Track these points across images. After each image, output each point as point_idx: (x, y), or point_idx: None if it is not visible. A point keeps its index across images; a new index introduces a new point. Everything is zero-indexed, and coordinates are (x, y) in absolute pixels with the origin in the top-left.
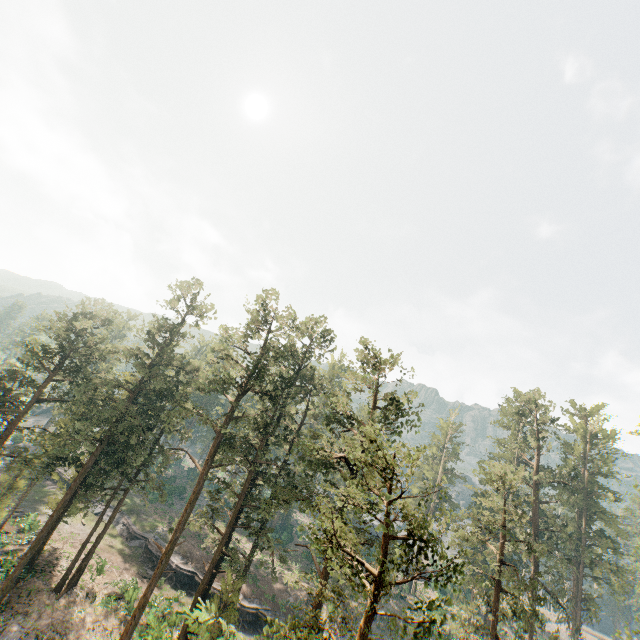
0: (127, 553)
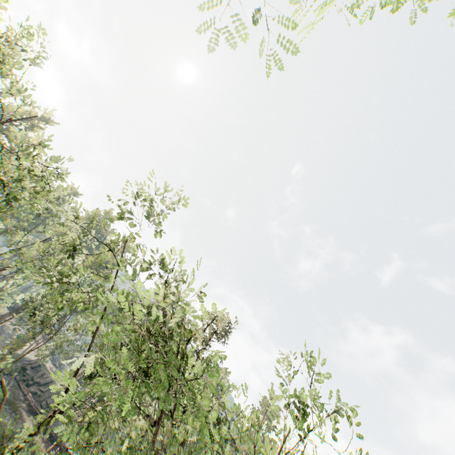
0: None
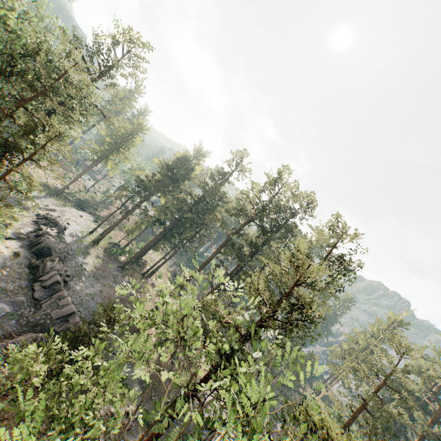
0: (171, 280)
